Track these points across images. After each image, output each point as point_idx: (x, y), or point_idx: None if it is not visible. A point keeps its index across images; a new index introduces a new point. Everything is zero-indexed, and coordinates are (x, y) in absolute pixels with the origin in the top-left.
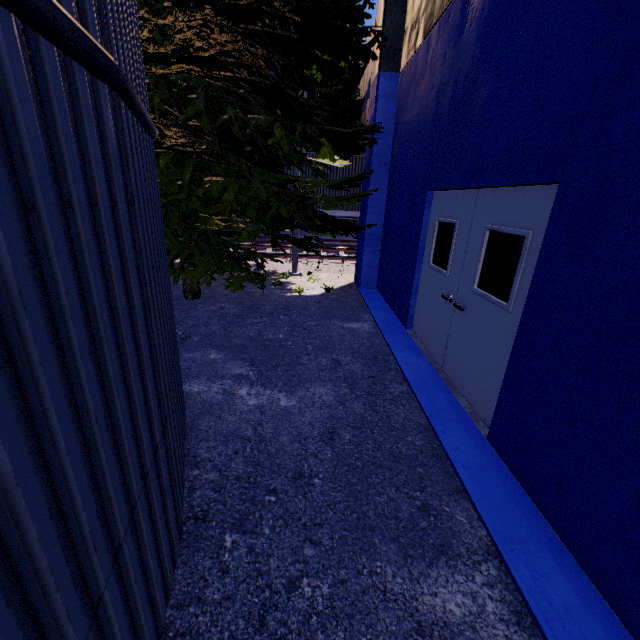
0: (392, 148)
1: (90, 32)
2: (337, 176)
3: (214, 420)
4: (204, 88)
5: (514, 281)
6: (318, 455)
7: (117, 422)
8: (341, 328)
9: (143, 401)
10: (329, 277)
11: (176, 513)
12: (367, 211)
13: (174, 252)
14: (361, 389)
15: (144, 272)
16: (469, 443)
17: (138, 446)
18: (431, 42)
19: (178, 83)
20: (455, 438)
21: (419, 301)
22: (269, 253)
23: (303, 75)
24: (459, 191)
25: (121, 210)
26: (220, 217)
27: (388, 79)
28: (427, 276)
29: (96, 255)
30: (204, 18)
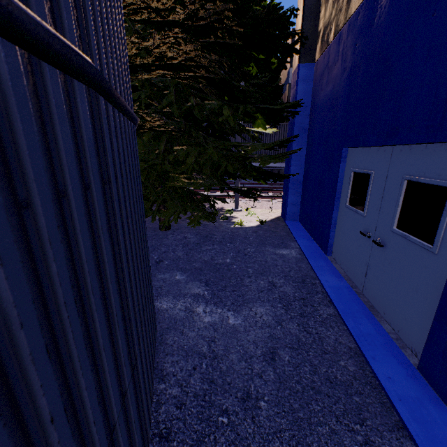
0: (309, 117)
1: (66, 37)
2: (266, 139)
3: (177, 335)
4: (174, 86)
5: (439, 226)
6: (262, 375)
7: (80, 401)
8: (274, 254)
9: (112, 358)
10: (262, 212)
11: (143, 438)
12: (291, 164)
13: (153, 199)
14: (294, 310)
15: (118, 238)
16: (400, 372)
17: (105, 407)
18: (342, 37)
19: (157, 84)
20: (386, 366)
21: (337, 234)
22: (218, 195)
23: (243, 71)
24: (373, 148)
25: (95, 192)
26: (184, 175)
27: (306, 68)
28: (344, 214)
29: (62, 244)
30: (174, 35)
